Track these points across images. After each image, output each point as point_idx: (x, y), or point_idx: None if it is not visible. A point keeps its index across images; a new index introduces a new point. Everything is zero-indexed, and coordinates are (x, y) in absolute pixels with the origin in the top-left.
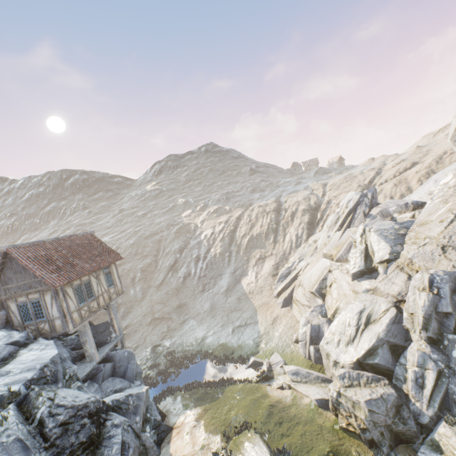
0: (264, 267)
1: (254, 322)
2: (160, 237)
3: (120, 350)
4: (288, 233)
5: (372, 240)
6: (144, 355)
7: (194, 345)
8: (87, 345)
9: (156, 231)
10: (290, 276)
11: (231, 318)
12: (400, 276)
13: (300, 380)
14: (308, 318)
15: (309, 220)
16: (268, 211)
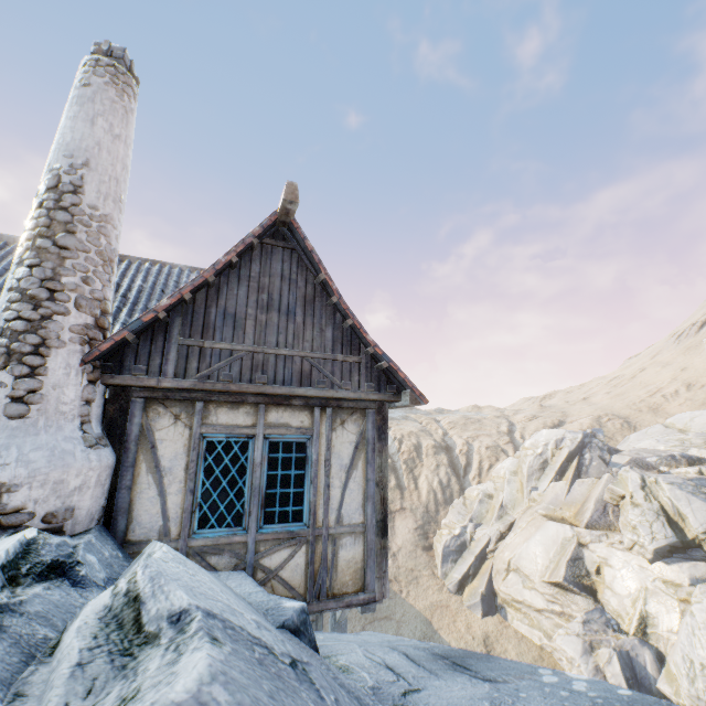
0: (398, 530)
1: None
2: None
3: None
4: (423, 476)
5: (673, 496)
6: None
7: None
8: None
9: None
10: (470, 552)
11: None
12: None
13: None
14: (587, 637)
15: (449, 463)
16: None
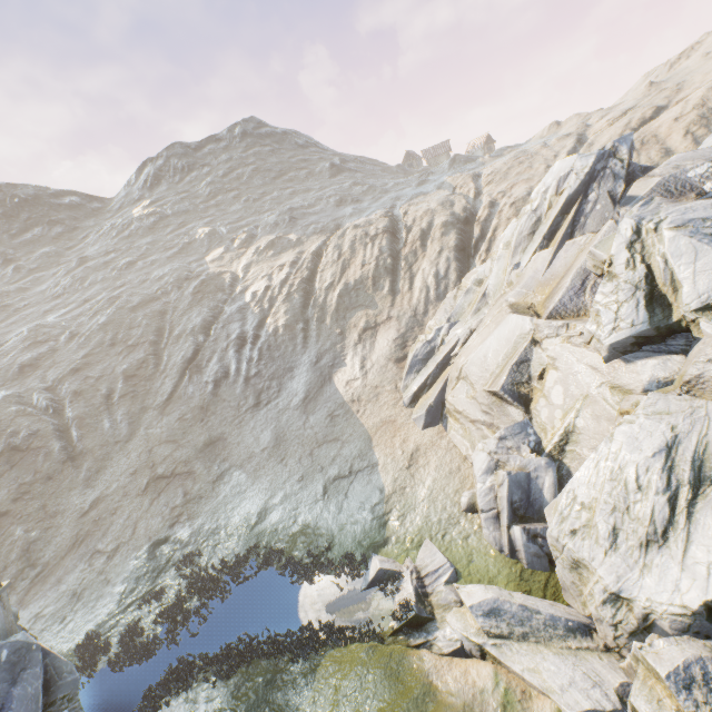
0: (377, 345)
1: (368, 466)
2: (163, 305)
3: None
4: (419, 272)
5: (672, 251)
6: (131, 568)
7: (243, 531)
8: None
9: (154, 294)
10: (434, 360)
11: (318, 459)
12: None
13: (508, 633)
14: (496, 456)
15: (458, 243)
16: (373, 234)
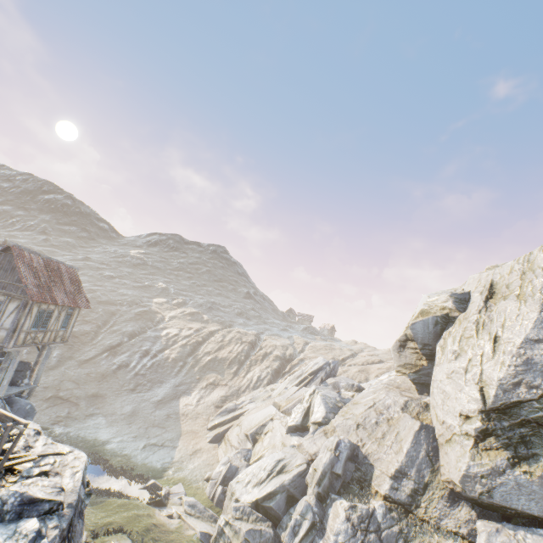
0: (212, 394)
1: (172, 446)
2: (116, 310)
3: (25, 399)
4: (253, 371)
5: (316, 401)
6: None
7: (91, 445)
8: (4, 373)
9: (115, 301)
10: (233, 413)
11: (149, 432)
12: (323, 438)
13: (193, 514)
14: (231, 458)
15: (277, 368)
16: (244, 340)
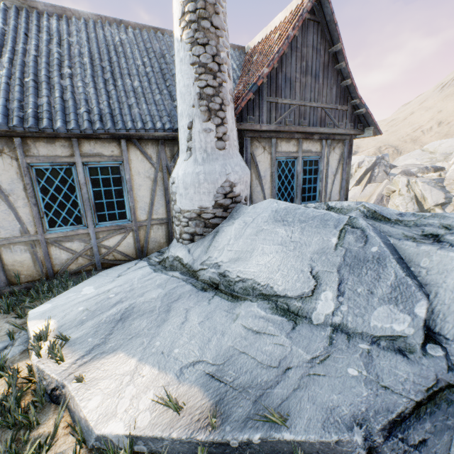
0: None
1: None
2: None
3: None
4: None
5: (423, 189)
6: None
7: None
8: None
9: None
10: None
11: None
12: None
13: None
14: None
15: None
16: None
